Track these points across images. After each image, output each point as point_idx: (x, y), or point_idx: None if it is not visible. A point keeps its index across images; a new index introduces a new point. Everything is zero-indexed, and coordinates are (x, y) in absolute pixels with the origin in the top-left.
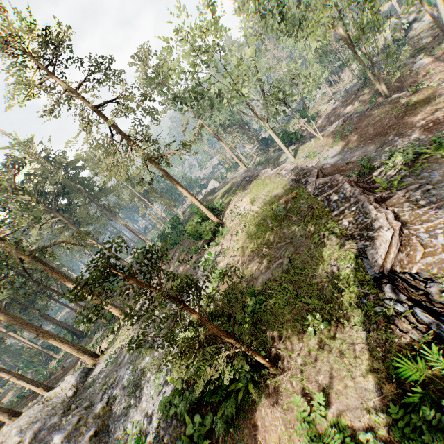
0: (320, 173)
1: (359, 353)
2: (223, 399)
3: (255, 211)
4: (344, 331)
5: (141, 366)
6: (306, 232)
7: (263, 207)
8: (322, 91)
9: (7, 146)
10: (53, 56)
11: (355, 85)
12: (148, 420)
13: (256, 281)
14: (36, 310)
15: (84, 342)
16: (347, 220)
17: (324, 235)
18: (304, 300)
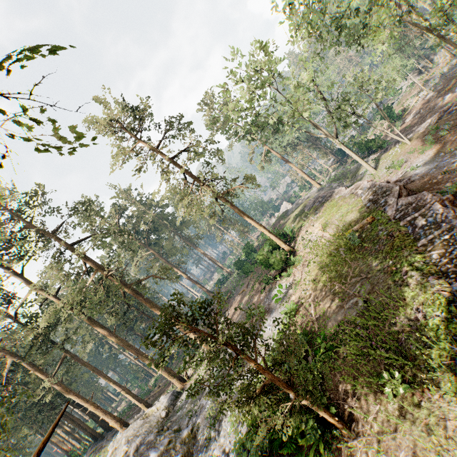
0: (404, 191)
1: (450, 432)
2: (294, 453)
3: (328, 238)
4: (431, 400)
5: (219, 398)
6: (384, 266)
7: (336, 235)
8: (408, 82)
9: (114, 196)
10: (139, 125)
11: (454, 66)
12: (225, 456)
13: (328, 321)
14: (137, 332)
15: (175, 364)
16: (438, 252)
17: (406, 271)
18: (380, 353)
